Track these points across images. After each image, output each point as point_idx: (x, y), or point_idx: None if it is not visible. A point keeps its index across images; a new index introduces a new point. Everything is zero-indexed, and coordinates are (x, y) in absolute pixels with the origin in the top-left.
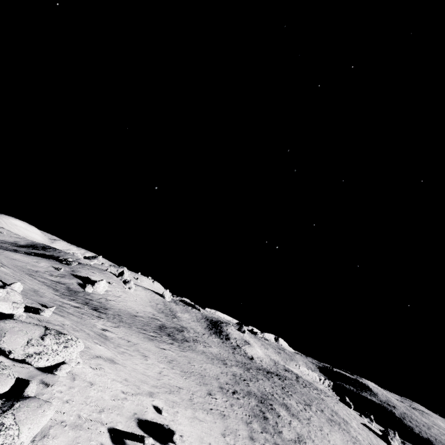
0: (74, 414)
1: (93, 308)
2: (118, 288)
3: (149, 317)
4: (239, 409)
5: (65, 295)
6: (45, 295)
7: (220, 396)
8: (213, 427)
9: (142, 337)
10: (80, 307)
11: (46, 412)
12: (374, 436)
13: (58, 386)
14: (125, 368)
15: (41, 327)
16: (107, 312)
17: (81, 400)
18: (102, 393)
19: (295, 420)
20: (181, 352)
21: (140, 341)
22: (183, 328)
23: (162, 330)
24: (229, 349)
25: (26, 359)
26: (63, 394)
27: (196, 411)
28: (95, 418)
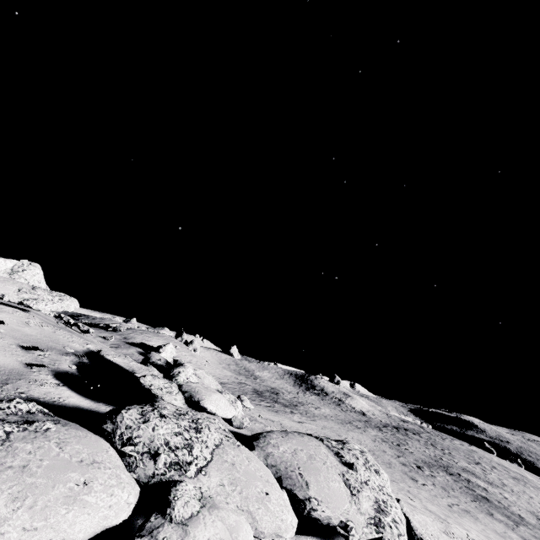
0: None
1: None
2: (184, 351)
3: (235, 382)
4: (456, 493)
5: None
6: None
7: (421, 479)
8: None
9: (267, 411)
10: None
11: None
12: None
13: None
14: None
15: (306, 436)
16: None
17: None
18: None
19: (500, 490)
20: (314, 421)
21: (274, 417)
22: (274, 390)
23: (263, 396)
24: (335, 406)
25: (382, 537)
26: None
27: (459, 519)
28: None
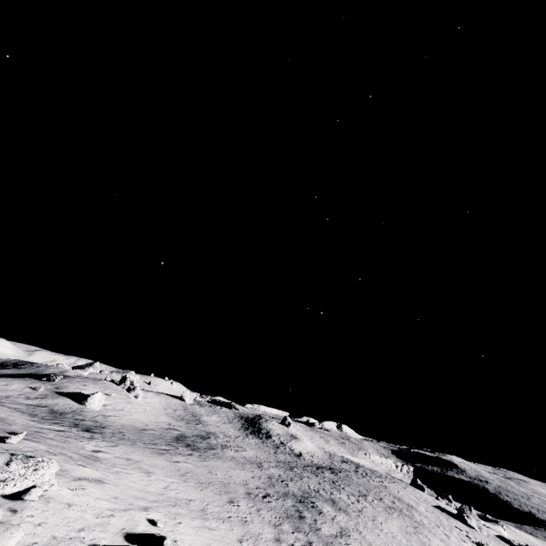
0: (47, 535)
1: (84, 429)
2: (120, 399)
3: (164, 428)
4: (268, 512)
5: (45, 420)
6: (16, 423)
7: (245, 503)
8: (228, 534)
9: (148, 453)
10: (65, 430)
11: (14, 534)
12: (447, 517)
13: (29, 511)
14: (117, 487)
15: (6, 453)
16: (104, 431)
17: (57, 522)
18: (83, 513)
19: (341, 514)
20: (202, 462)
21: (144, 457)
22: (209, 434)
23: (179, 441)
24: (271, 449)
25: None
26: (35, 518)
27: (207, 520)
28: (73, 538)
